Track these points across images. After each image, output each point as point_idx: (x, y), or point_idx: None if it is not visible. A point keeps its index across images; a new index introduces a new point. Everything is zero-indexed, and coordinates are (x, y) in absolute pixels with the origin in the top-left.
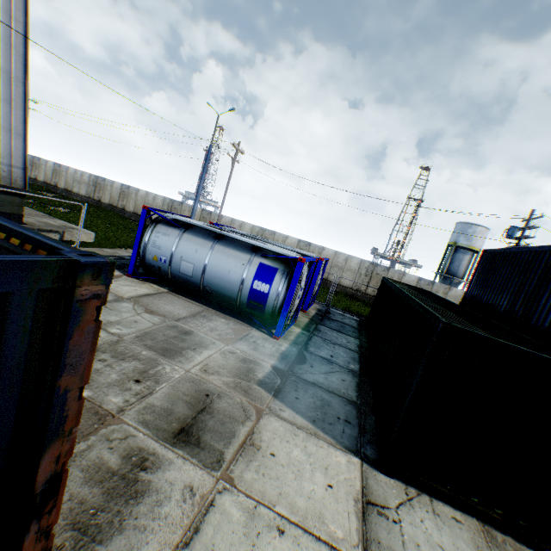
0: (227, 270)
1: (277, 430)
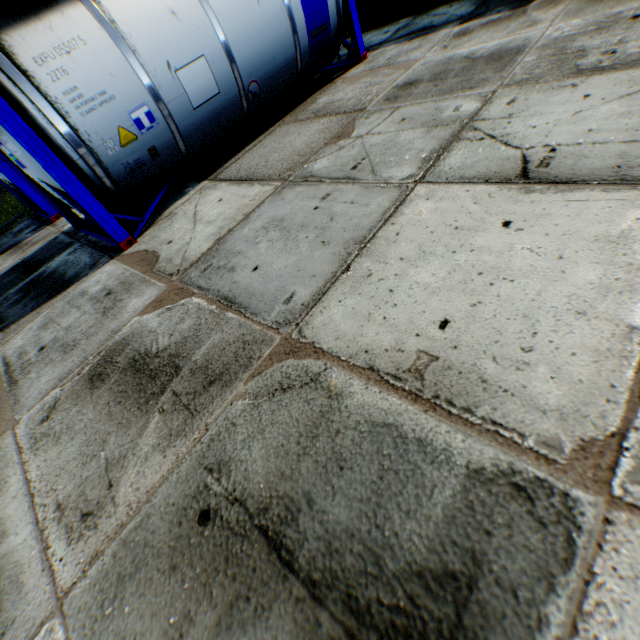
0: (255, 3)
1: None
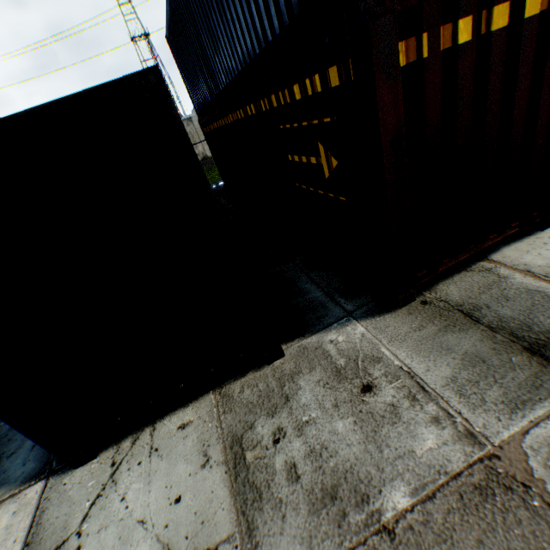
0: None
1: None
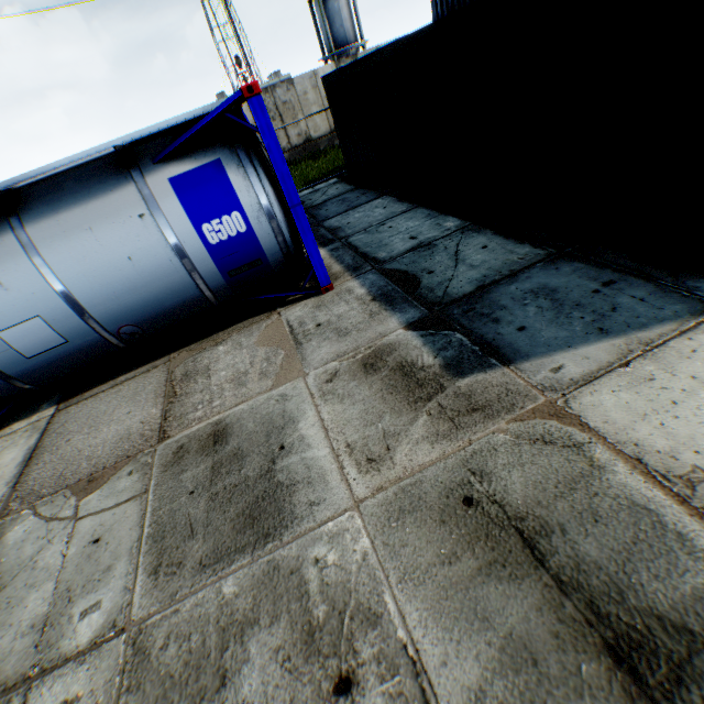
0: (124, 260)
1: (629, 406)
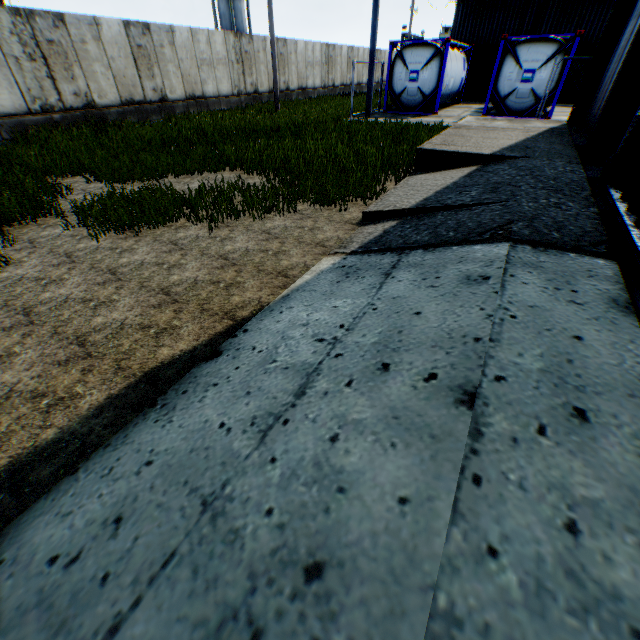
0: None
1: None
